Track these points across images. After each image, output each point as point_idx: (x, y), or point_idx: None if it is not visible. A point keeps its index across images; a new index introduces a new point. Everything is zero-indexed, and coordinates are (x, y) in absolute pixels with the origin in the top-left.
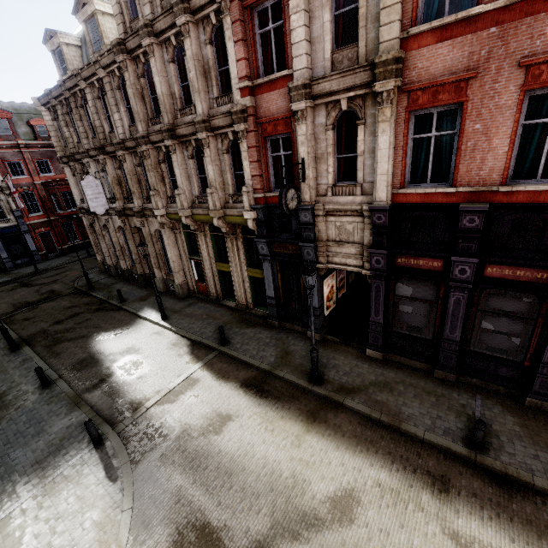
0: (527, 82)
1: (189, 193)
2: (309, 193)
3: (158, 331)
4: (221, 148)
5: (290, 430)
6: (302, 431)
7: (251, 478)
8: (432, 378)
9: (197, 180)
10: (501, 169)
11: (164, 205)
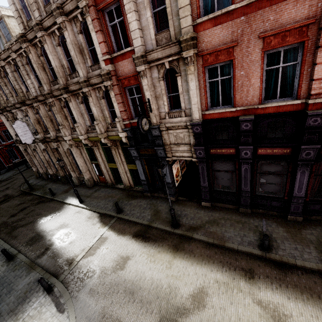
0: (264, 46)
1: (84, 125)
2: (155, 118)
3: (79, 211)
4: (99, 96)
5: (164, 259)
6: (171, 258)
7: (145, 293)
8: (239, 213)
9: (87, 116)
10: (258, 96)
11: (70, 133)
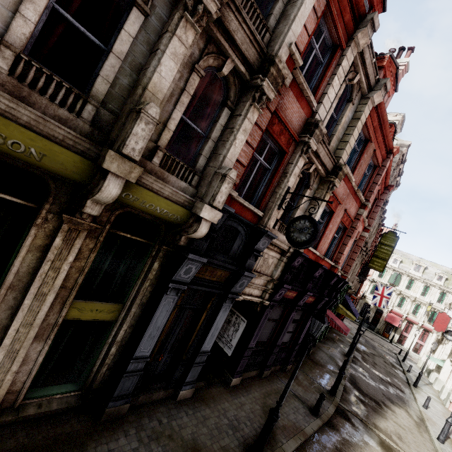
0: (342, 218)
1: None
2: (274, 221)
3: None
4: (194, 55)
5: None
6: None
7: None
8: (264, 380)
9: (43, 6)
10: (325, 249)
11: None
